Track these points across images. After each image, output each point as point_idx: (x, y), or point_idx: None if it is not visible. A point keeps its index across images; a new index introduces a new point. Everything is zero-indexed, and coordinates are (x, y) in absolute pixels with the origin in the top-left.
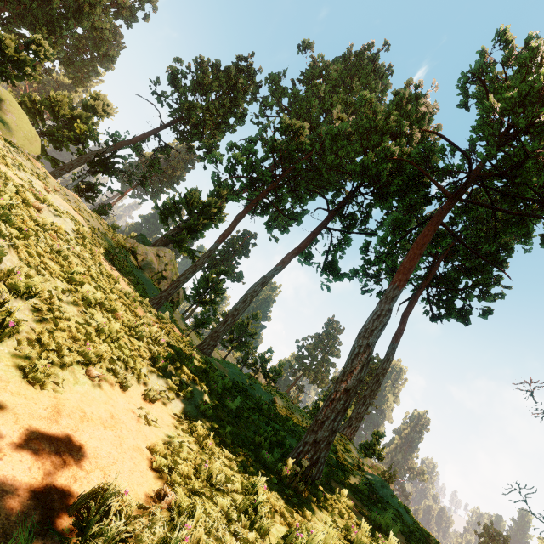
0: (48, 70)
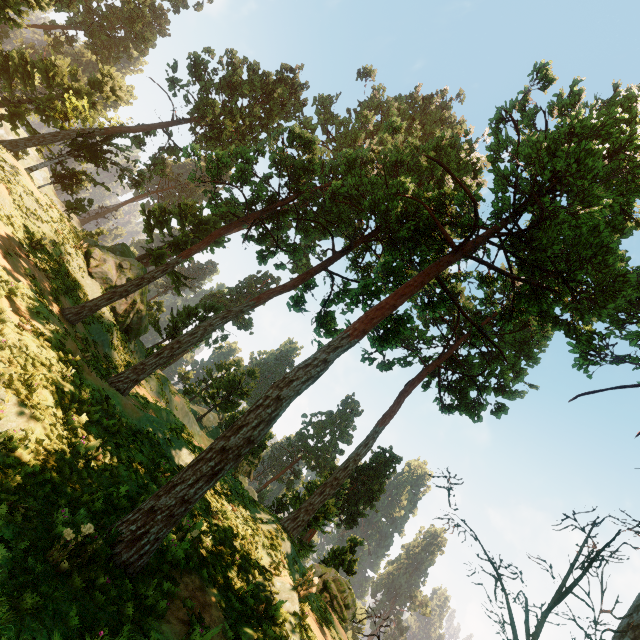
0: (70, 38)
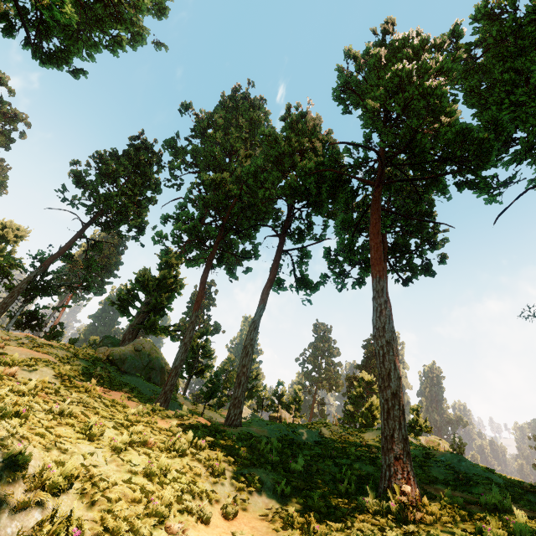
0: None
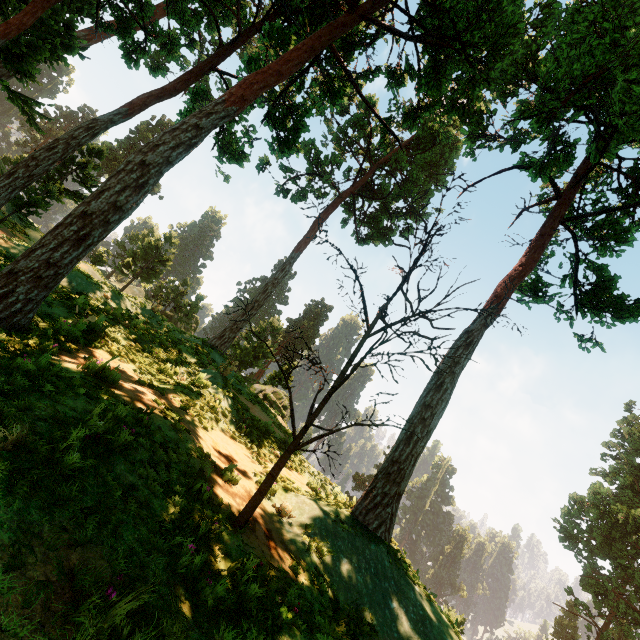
0: None
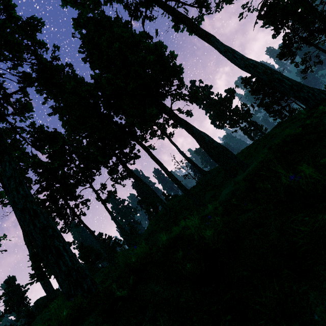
0: None
